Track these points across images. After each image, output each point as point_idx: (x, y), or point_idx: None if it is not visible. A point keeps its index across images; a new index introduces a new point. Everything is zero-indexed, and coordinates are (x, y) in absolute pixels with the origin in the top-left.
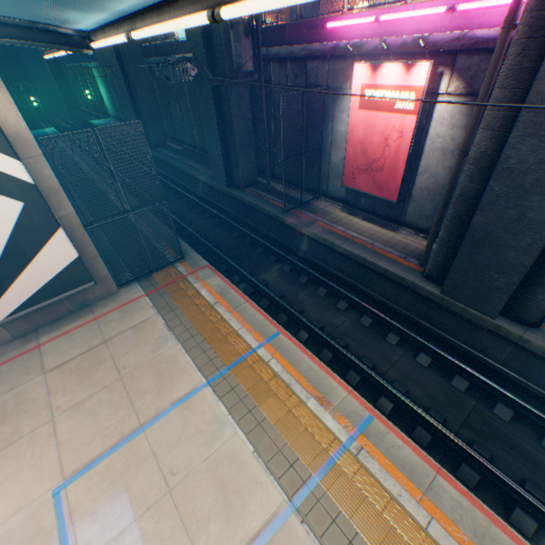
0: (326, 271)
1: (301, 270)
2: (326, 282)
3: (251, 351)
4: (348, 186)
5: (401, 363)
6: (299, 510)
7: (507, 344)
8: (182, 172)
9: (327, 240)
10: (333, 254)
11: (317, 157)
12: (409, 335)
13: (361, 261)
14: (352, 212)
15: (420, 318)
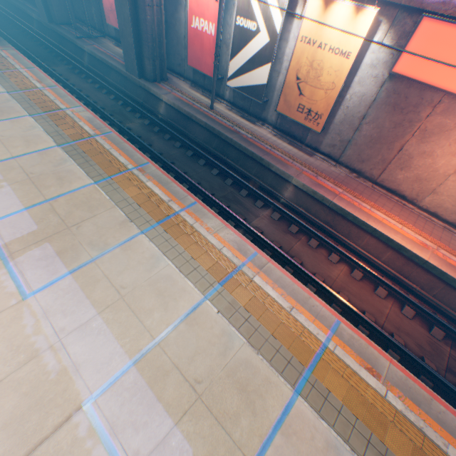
0: (96, 73)
1: (79, 69)
2: (87, 72)
3: (17, 70)
4: (110, 25)
5: (103, 98)
6: (10, 94)
7: (144, 91)
8: (24, 13)
9: (93, 53)
10: (97, 62)
11: (96, 5)
12: (112, 90)
13: (105, 62)
14: (119, 46)
15: (123, 88)
